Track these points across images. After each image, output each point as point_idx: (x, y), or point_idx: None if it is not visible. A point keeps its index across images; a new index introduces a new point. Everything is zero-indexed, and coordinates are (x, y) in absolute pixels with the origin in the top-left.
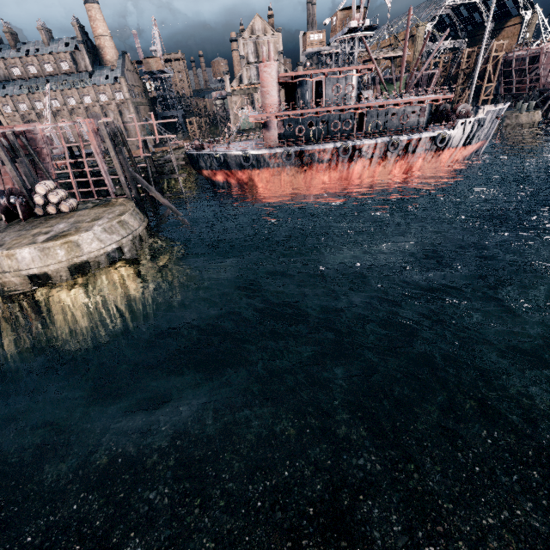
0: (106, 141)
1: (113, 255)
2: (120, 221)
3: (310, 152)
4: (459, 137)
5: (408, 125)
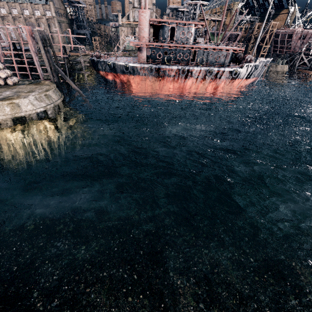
0: (38, 43)
1: (41, 115)
2: (46, 94)
3: (164, 69)
4: (244, 73)
5: (219, 62)
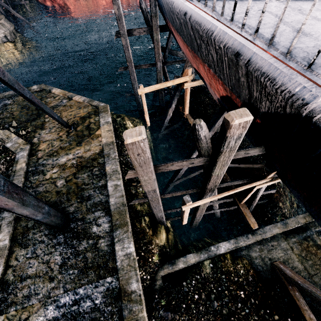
0: None
1: (4, 40)
2: (1, 23)
3: None
4: None
5: None
